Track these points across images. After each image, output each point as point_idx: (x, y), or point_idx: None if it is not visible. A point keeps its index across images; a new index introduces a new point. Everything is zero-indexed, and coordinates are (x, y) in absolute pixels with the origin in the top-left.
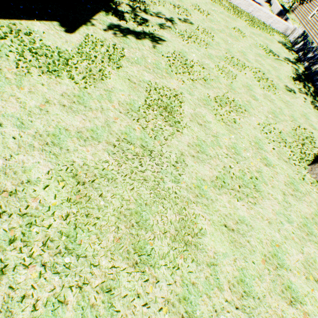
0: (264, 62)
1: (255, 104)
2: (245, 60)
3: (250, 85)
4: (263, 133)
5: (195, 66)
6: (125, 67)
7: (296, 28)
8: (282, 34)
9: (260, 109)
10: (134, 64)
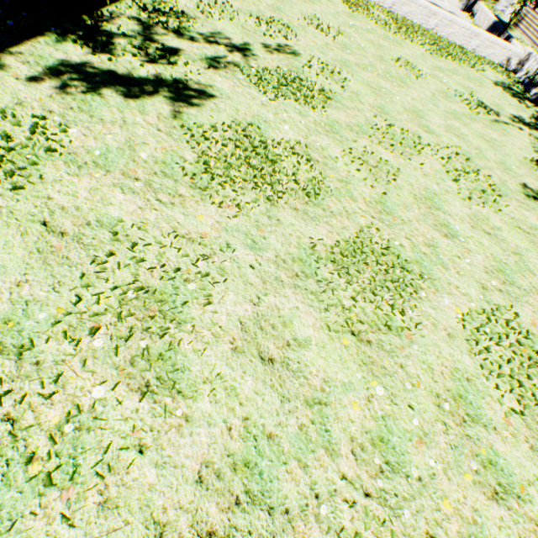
0: (467, 131)
1: (450, 248)
2: (422, 129)
3: (435, 194)
4: (478, 352)
5: (285, 156)
6: (50, 182)
7: (531, 53)
8: (501, 67)
9: (465, 264)
10: (90, 170)
